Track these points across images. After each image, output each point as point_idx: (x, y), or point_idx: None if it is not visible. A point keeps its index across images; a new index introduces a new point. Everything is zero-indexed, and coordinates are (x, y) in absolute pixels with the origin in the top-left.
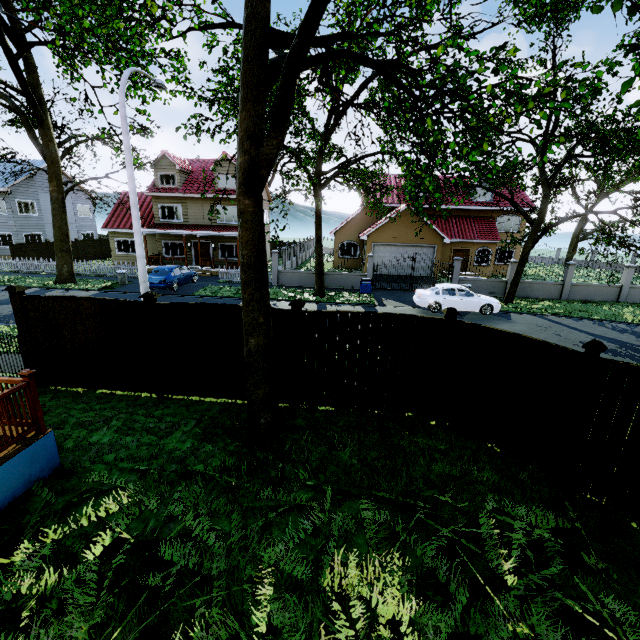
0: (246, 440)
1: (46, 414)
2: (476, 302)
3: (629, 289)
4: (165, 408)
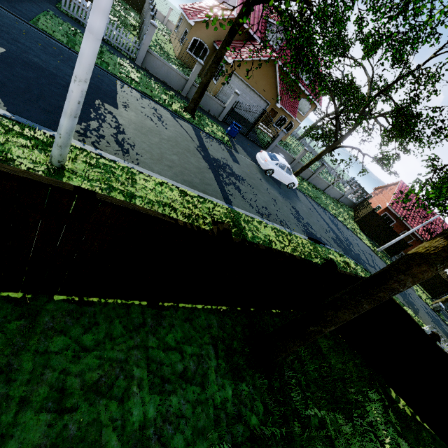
0: (260, 368)
1: (9, 379)
2: (290, 179)
3: (331, 187)
4: (172, 328)
